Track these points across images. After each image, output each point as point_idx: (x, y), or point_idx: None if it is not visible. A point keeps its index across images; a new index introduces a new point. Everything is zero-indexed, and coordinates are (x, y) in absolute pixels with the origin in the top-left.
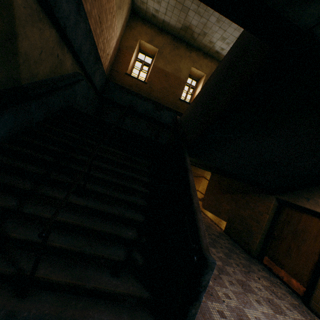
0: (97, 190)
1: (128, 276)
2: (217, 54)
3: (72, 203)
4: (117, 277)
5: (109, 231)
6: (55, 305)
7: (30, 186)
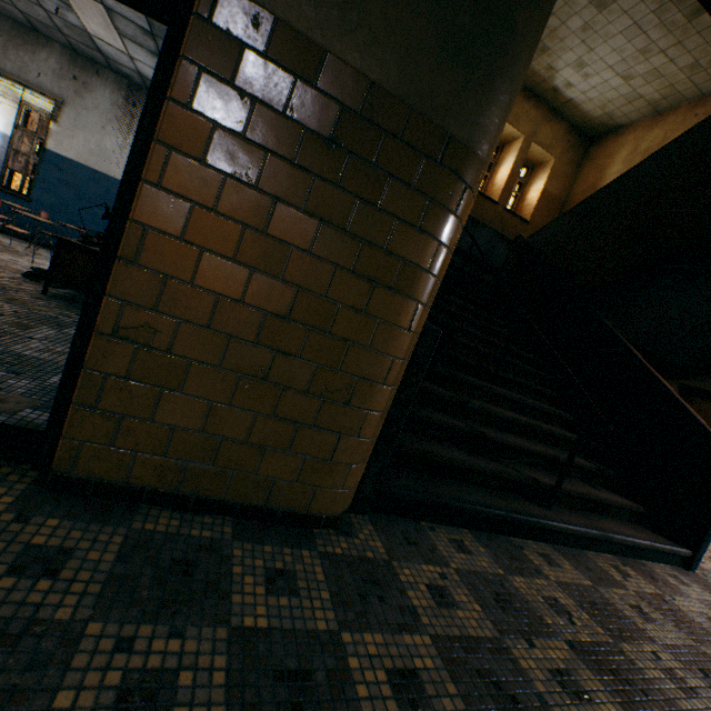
0: (502, 374)
1: (604, 489)
2: (554, 93)
3: (493, 394)
4: (598, 489)
5: (559, 433)
6: (578, 517)
7: (446, 369)
